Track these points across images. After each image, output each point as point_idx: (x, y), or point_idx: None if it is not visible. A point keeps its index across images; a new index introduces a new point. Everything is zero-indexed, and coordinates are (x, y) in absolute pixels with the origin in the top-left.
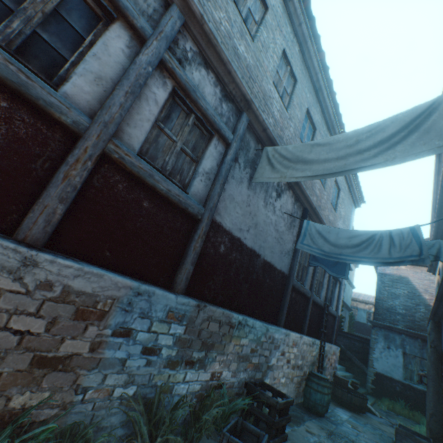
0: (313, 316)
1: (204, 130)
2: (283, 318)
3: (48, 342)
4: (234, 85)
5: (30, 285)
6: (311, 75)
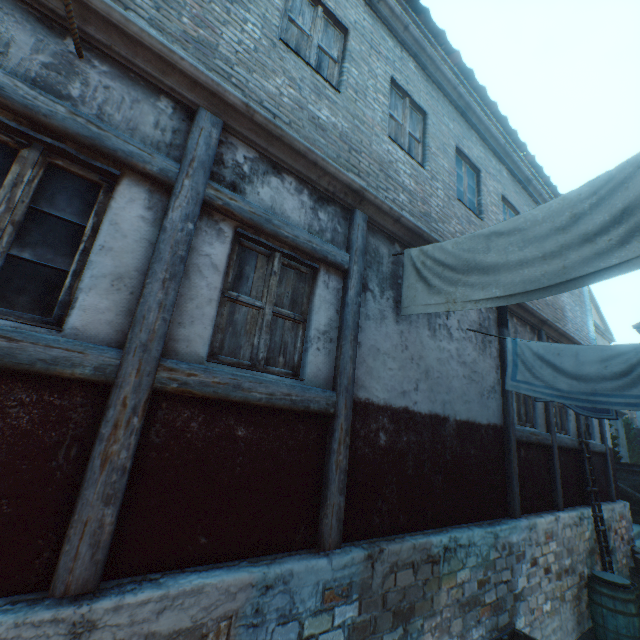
0: (567, 470)
1: (301, 266)
2: (516, 502)
3: None
4: (328, 178)
5: None
6: (446, 94)
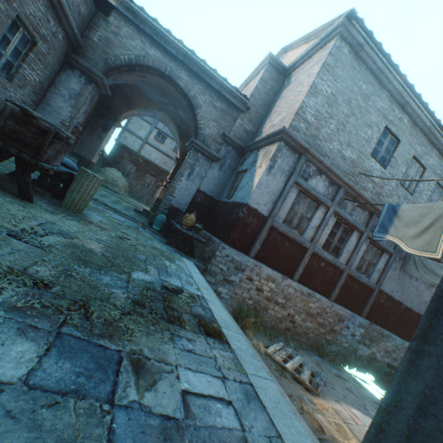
0: None
1: (379, 250)
2: None
3: (332, 325)
4: None
5: (331, 311)
6: None
